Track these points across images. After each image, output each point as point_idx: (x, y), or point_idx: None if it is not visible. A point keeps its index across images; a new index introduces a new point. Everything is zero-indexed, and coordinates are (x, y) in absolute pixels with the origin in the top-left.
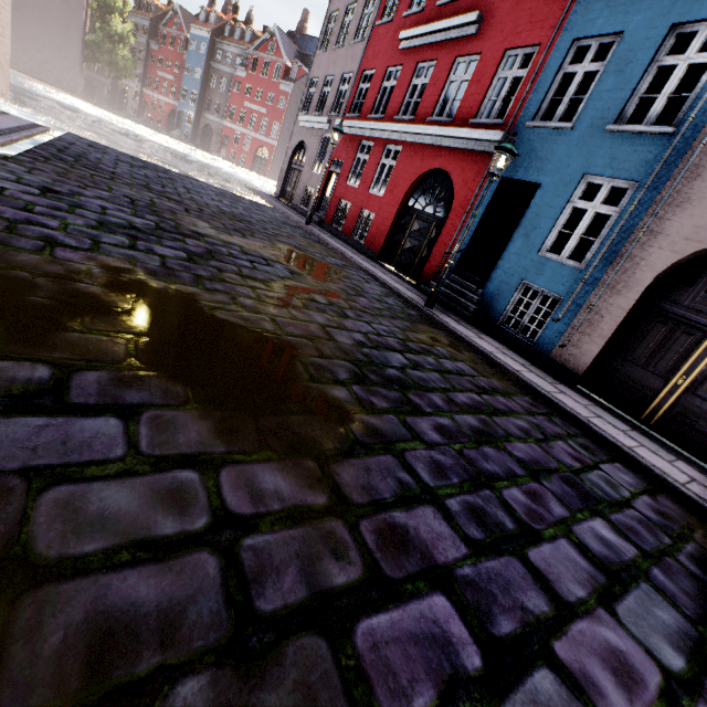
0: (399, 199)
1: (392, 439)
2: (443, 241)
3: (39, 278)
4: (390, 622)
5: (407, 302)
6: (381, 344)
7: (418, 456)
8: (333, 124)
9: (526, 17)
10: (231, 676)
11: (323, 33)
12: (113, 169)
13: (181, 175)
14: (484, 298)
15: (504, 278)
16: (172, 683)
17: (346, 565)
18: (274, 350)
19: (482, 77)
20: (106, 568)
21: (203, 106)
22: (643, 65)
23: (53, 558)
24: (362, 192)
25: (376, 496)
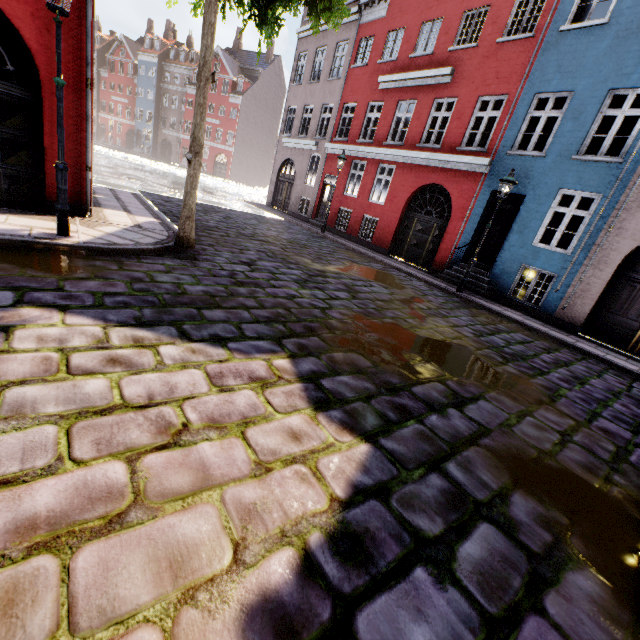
0: (400, 207)
1: (554, 389)
2: (448, 238)
3: (358, 335)
4: (637, 459)
5: (444, 291)
6: (480, 331)
7: (572, 396)
8: (320, 145)
9: (492, 73)
10: (621, 475)
11: (294, 69)
12: (210, 223)
13: (220, 208)
14: (492, 279)
15: (507, 263)
16: (612, 477)
17: (606, 443)
18: (462, 351)
19: (461, 116)
20: (559, 451)
21: (159, 123)
22: (592, 115)
23: (546, 450)
24: (362, 201)
25: (582, 417)
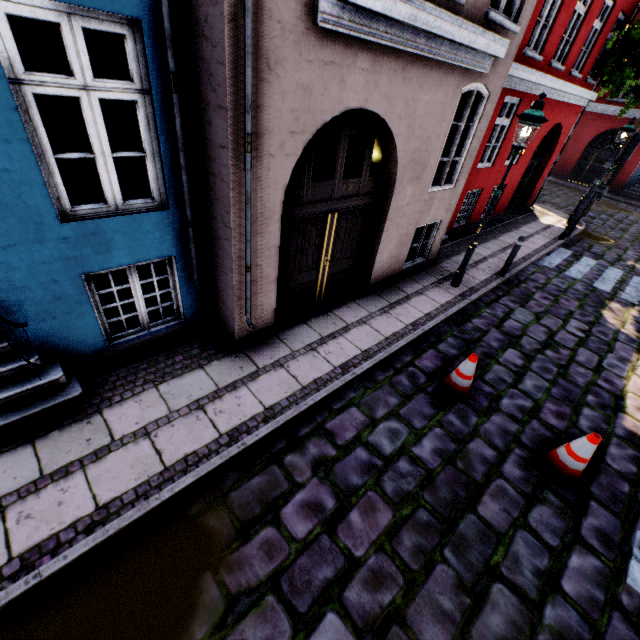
0: (583, 145)
1: None
2: (627, 168)
3: None
4: None
5: (638, 207)
6: None
7: None
8: None
9: None
10: None
11: None
12: None
13: None
14: None
15: None
16: None
17: None
18: None
19: None
20: None
21: None
22: None
23: None
24: None
25: None
